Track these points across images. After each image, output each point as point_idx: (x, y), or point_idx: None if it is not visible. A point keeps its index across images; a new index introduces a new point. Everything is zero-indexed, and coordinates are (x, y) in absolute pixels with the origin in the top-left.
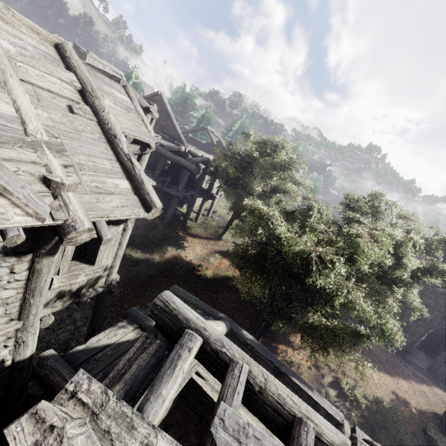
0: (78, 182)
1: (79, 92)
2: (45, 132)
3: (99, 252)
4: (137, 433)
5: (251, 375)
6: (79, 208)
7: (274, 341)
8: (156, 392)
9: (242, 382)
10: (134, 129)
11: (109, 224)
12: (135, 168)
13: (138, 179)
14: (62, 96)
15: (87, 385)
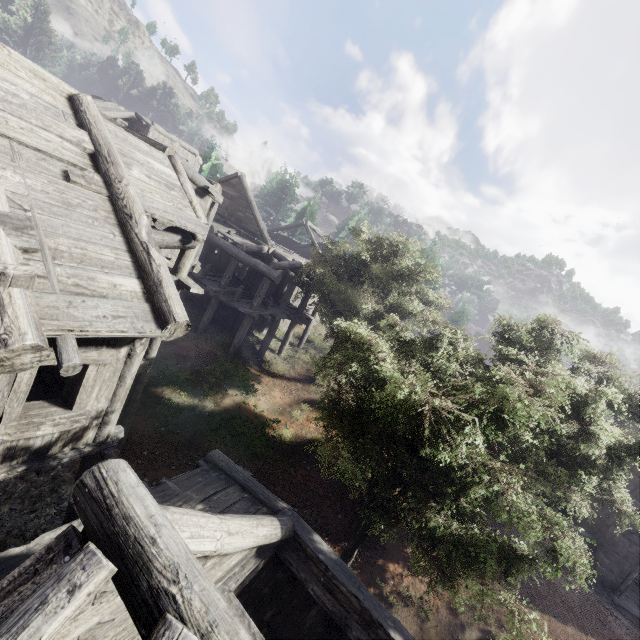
0: (34, 274)
1: (90, 156)
2: (8, 201)
3: (81, 389)
4: None
5: None
6: (26, 312)
7: (381, 556)
8: None
9: None
10: (171, 212)
11: (100, 344)
12: (153, 262)
13: (154, 278)
14: (57, 158)
15: None
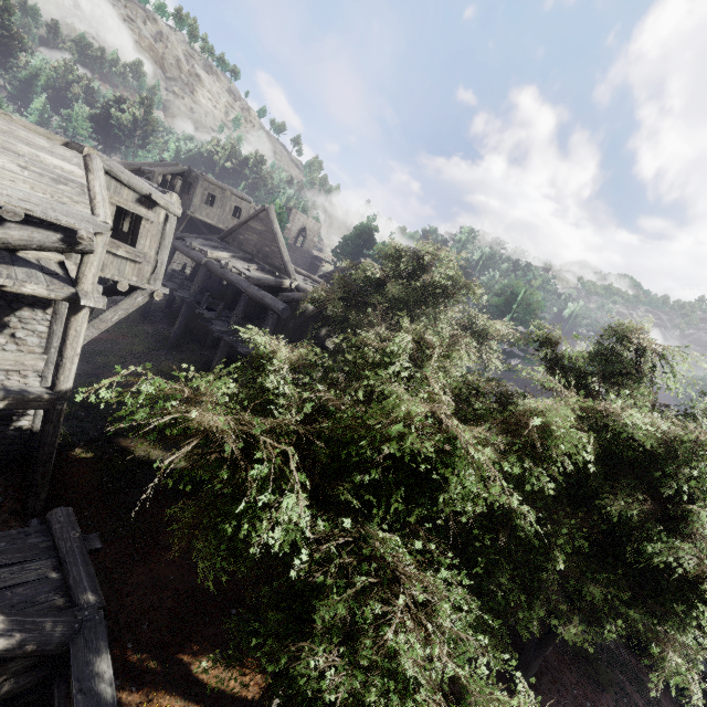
0: None
1: None
2: None
3: None
4: None
5: None
6: None
7: None
8: None
9: None
10: (36, 202)
11: None
12: None
13: None
14: None
15: None
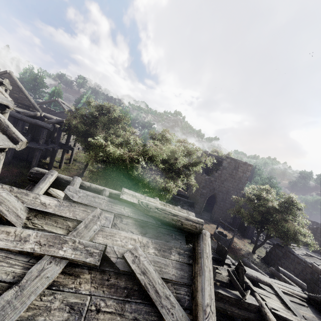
0: None
1: None
2: None
3: None
4: (30, 195)
5: (84, 184)
6: None
7: None
8: (37, 187)
9: (78, 182)
10: None
11: None
12: (0, 118)
13: (4, 124)
14: None
15: (1, 186)
